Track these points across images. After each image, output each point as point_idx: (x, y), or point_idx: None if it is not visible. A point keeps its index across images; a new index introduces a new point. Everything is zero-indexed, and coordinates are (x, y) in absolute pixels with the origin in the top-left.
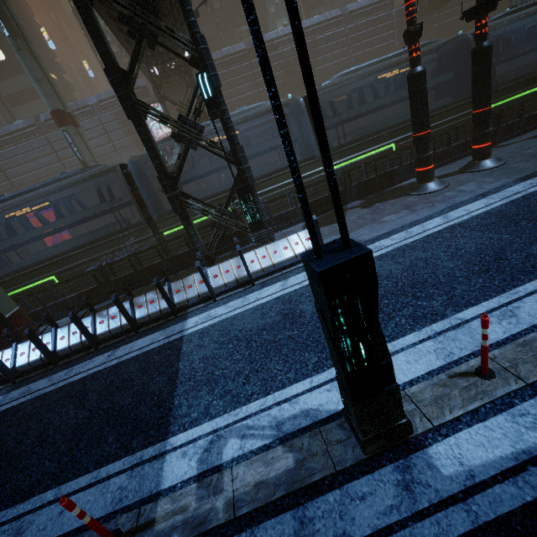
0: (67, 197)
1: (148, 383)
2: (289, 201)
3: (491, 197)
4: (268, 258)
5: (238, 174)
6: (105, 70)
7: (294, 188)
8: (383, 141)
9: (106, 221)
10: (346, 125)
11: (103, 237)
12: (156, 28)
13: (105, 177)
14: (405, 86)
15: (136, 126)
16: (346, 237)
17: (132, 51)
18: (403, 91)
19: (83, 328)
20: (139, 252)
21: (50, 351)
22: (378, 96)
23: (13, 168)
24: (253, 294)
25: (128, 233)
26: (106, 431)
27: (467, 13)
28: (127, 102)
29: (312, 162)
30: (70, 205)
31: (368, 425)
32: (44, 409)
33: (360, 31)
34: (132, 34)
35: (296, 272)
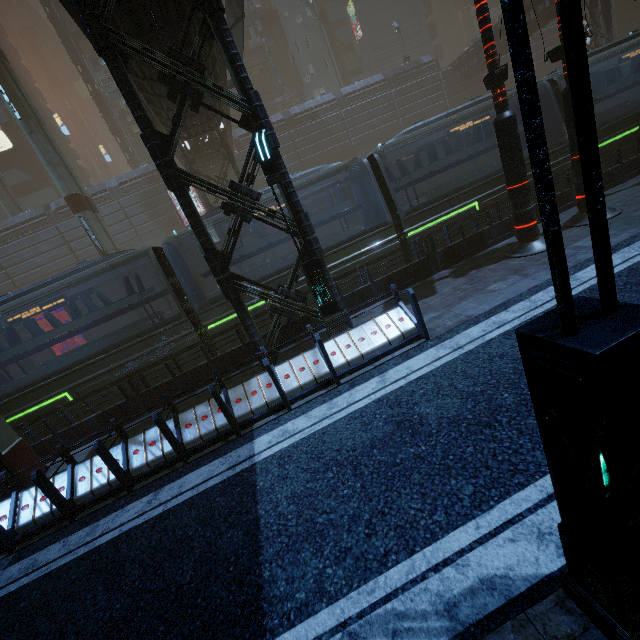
0: (85, 292)
1: (216, 543)
2: (360, 277)
3: (625, 251)
4: (353, 348)
5: (304, 247)
6: (142, 135)
7: (364, 261)
8: (464, 200)
9: (126, 320)
10: (408, 189)
11: (130, 338)
12: (202, 86)
13: (127, 267)
14: (481, 139)
15: (178, 197)
16: (614, 295)
17: (173, 115)
18: (479, 143)
19: (112, 463)
20: (177, 353)
21: (65, 499)
22: (452, 151)
23: (15, 265)
24: (342, 396)
25: (163, 330)
26: (161, 633)
27: (552, 53)
28: (169, 171)
29: (384, 229)
30: (89, 300)
31: (639, 612)
32: (59, 595)
33: (406, 94)
34: (172, 97)
35: (394, 363)
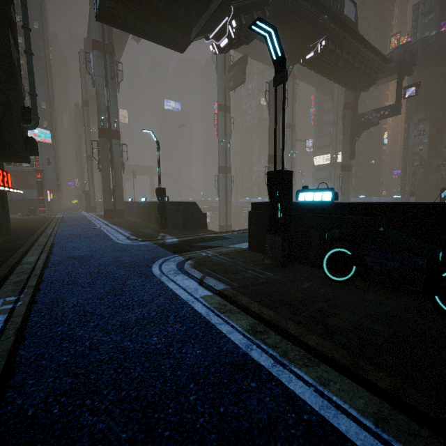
0: None
1: None
2: None
3: None
4: None
5: None
6: None
7: None
8: None
9: None
10: None
11: None
12: None
13: None
14: None
15: None
16: None
17: None
18: None
19: None
20: None
21: None
22: None
23: None
24: None
25: None
26: None
27: None
28: None
29: None
30: None
31: None
32: None
33: None
34: None
35: None
